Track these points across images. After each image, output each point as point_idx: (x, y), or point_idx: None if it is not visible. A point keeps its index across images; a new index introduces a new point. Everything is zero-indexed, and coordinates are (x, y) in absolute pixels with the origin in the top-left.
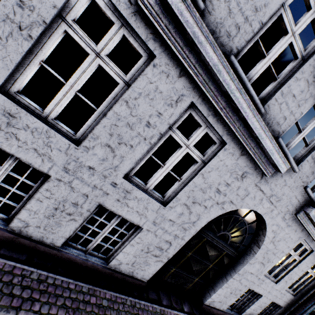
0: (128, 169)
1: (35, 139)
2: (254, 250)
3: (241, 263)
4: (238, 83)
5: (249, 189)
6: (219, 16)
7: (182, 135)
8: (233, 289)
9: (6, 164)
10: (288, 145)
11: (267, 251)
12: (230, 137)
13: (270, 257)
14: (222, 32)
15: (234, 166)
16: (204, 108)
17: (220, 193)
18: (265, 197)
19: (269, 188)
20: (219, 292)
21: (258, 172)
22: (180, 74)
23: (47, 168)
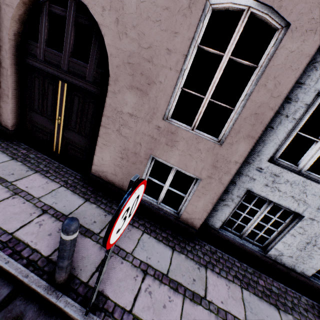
0: None
1: (292, 188)
2: None
3: None
4: None
5: None
6: None
7: None
8: None
9: (264, 208)
10: None
11: None
12: None
13: None
14: None
15: None
16: None
17: None
18: None
19: None
20: None
21: None
22: None
23: (301, 210)
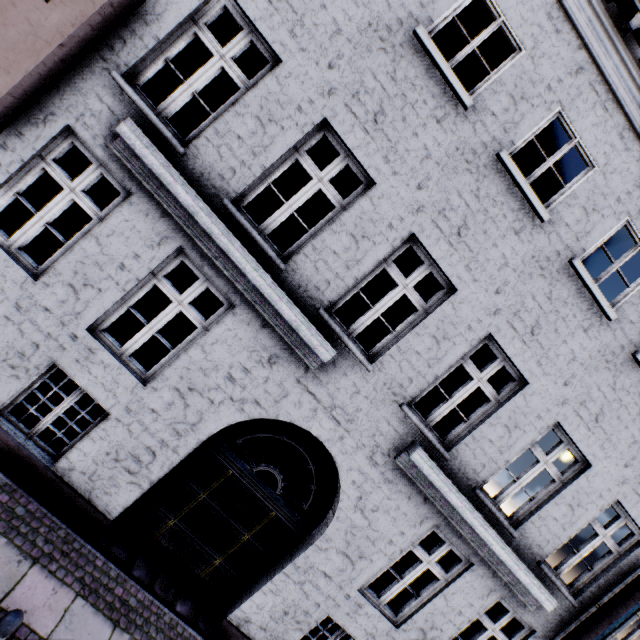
0: (94, 319)
1: None
2: (328, 521)
3: (304, 545)
4: (224, 227)
5: (287, 386)
6: (208, 160)
7: (172, 286)
8: (290, 603)
9: None
10: (352, 326)
11: (351, 529)
12: (241, 297)
13: (363, 547)
14: (214, 175)
15: (253, 342)
16: (197, 255)
17: (235, 383)
18: (322, 407)
19: (326, 392)
20: (257, 598)
21: (299, 359)
22: (164, 214)
23: None
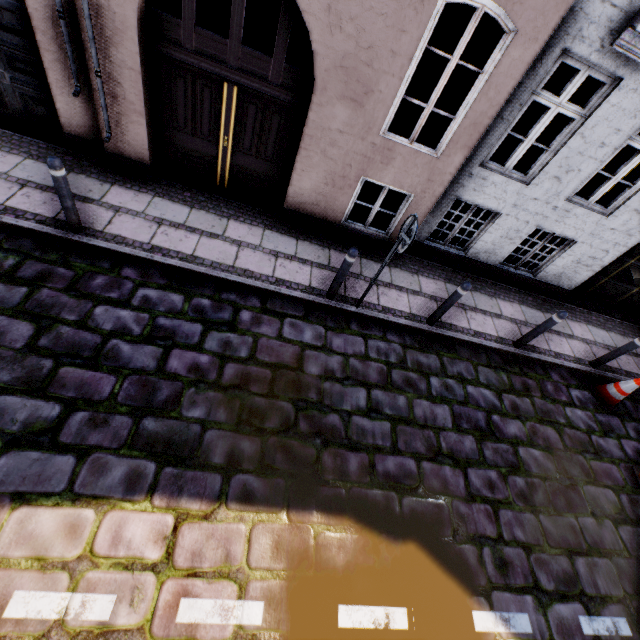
0: (571, 191)
1: (496, 190)
2: None
3: None
4: None
5: None
6: None
7: None
8: None
9: (469, 212)
10: None
11: None
12: None
13: None
14: None
15: None
16: None
17: None
18: None
19: None
20: None
21: None
22: None
23: (500, 209)
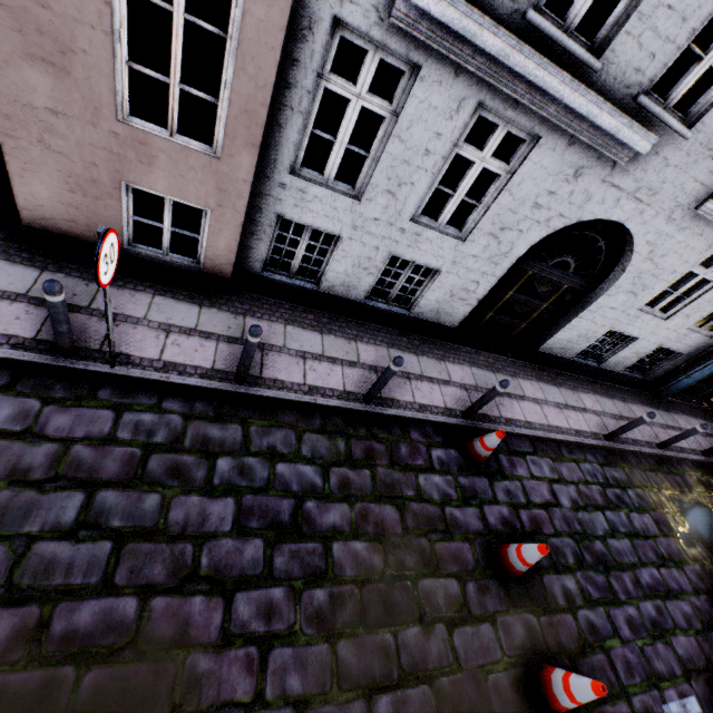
0: (413, 210)
1: (324, 206)
2: (616, 276)
3: (593, 297)
4: (539, 58)
5: (591, 191)
6: None
7: (472, 148)
8: (582, 331)
9: (305, 235)
10: (671, 95)
11: (638, 275)
12: (546, 126)
13: (647, 283)
14: None
15: (558, 166)
16: (497, 103)
17: (540, 209)
18: (625, 195)
19: (631, 180)
20: (558, 336)
21: (605, 160)
22: (457, 73)
23: (338, 231)
